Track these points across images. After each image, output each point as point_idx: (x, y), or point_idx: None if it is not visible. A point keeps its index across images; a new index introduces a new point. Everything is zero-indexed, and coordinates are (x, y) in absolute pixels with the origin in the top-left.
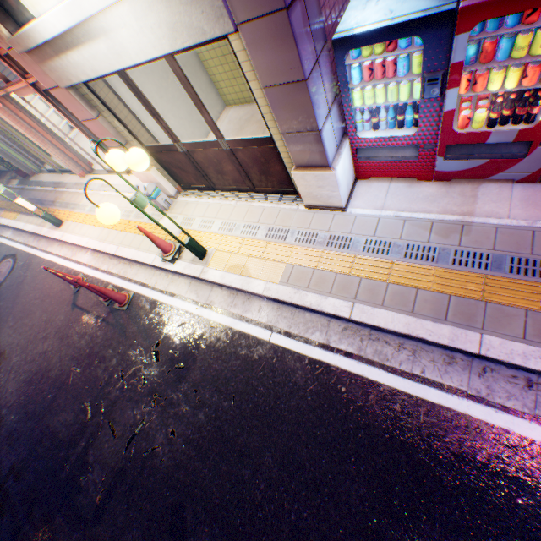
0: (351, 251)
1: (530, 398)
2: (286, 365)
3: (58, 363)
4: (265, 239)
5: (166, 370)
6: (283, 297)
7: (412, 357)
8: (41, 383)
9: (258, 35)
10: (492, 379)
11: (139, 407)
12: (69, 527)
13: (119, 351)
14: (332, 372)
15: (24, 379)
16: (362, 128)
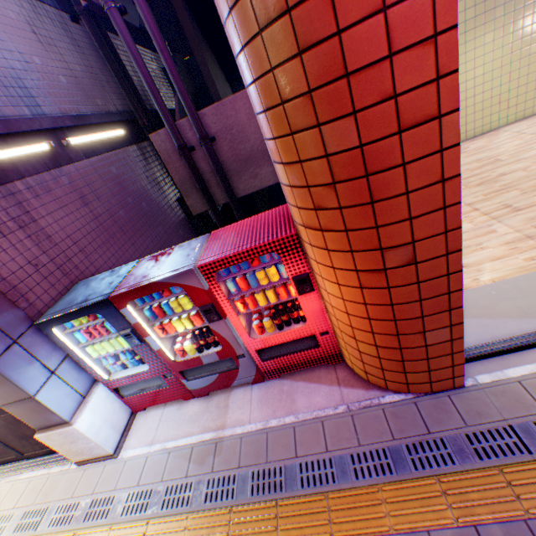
0: (109, 519)
1: None
2: None
3: None
4: (13, 535)
5: None
6: None
7: None
8: None
9: None
10: None
11: None
12: None
13: None
14: None
15: None
16: (115, 368)
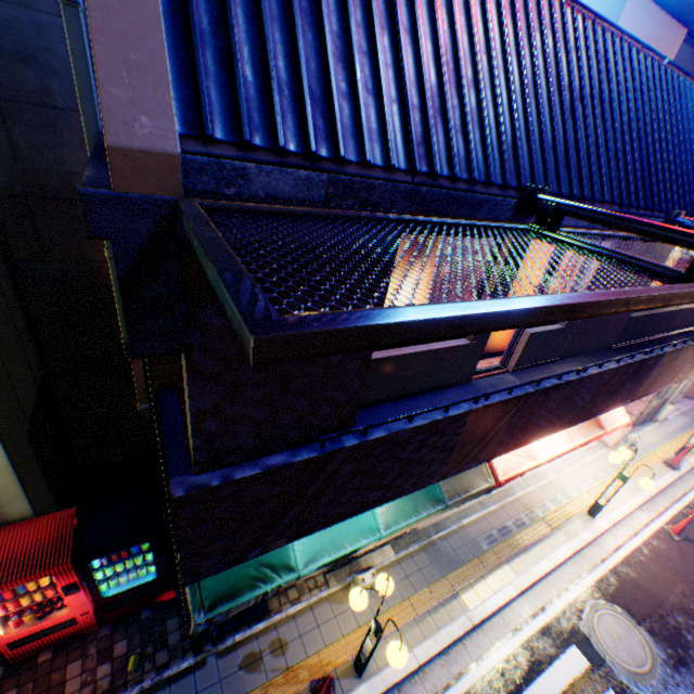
0: (687, 429)
1: None
2: None
3: None
4: (672, 438)
5: None
6: None
7: None
8: None
9: None
10: None
11: None
12: None
13: None
14: None
15: None
16: None
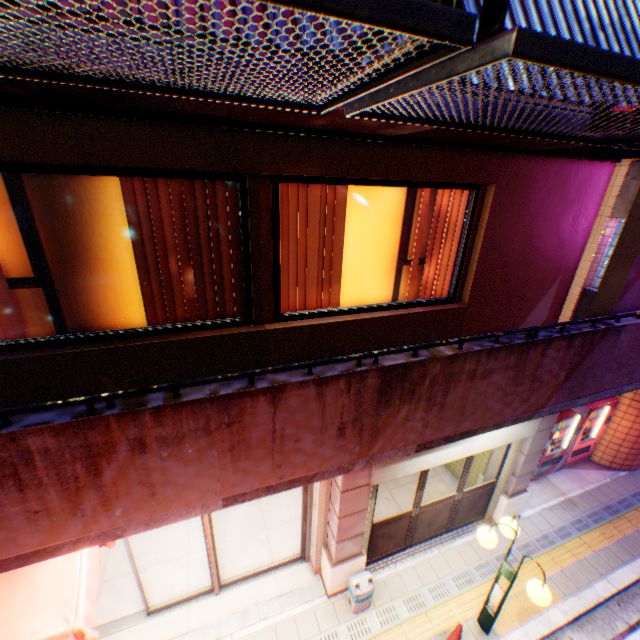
0: (557, 542)
1: None
2: None
3: None
4: None
5: None
6: (579, 608)
7: None
8: None
9: (538, 434)
10: None
11: None
12: None
13: None
14: None
15: None
16: None
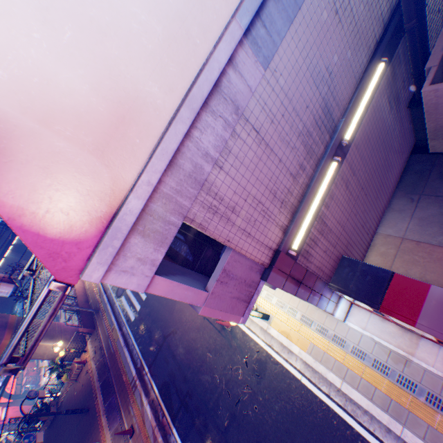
0: (344, 349)
1: None
2: (307, 396)
3: (200, 346)
4: (300, 321)
5: (251, 373)
6: (307, 361)
7: (369, 420)
8: (194, 354)
9: None
10: None
11: (240, 387)
12: (215, 430)
13: (228, 353)
14: (330, 410)
15: (186, 348)
16: None
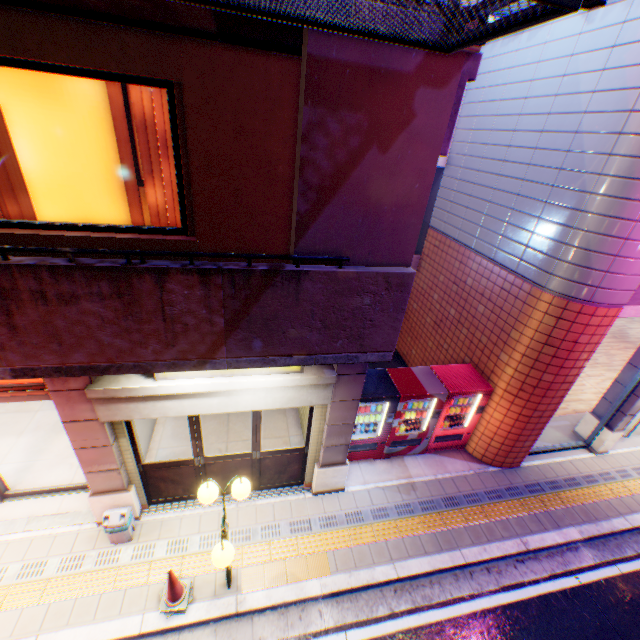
0: (367, 521)
1: (493, 577)
2: None
3: None
4: (293, 534)
5: None
6: (343, 585)
7: (441, 587)
8: None
9: (340, 405)
10: (476, 576)
11: None
12: None
13: None
14: (410, 634)
15: None
16: None
